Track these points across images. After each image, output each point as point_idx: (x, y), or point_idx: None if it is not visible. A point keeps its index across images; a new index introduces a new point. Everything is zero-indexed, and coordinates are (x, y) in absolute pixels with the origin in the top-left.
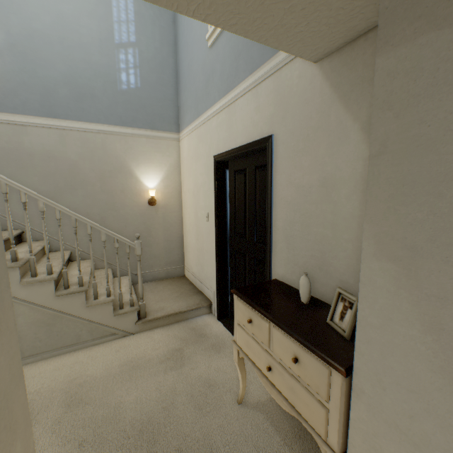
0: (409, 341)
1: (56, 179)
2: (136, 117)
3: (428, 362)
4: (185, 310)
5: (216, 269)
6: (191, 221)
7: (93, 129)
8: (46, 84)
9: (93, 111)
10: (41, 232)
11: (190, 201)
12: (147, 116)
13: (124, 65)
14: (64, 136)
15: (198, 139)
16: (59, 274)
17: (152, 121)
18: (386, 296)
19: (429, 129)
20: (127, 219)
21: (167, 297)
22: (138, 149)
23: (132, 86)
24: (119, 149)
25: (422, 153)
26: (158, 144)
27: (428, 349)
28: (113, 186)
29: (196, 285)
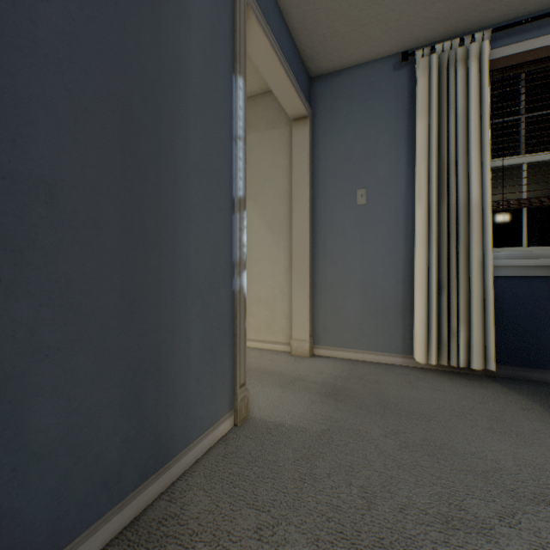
0: (258, 225)
1: None
2: None
3: (263, 229)
4: None
5: None
6: None
7: None
8: None
9: None
10: None
11: None
12: None
13: None
14: None
15: None
16: None
17: None
18: (251, 214)
19: (258, 159)
20: None
21: None
22: None
23: None
24: None
25: (256, 166)
26: None
27: (263, 225)
28: None
29: None
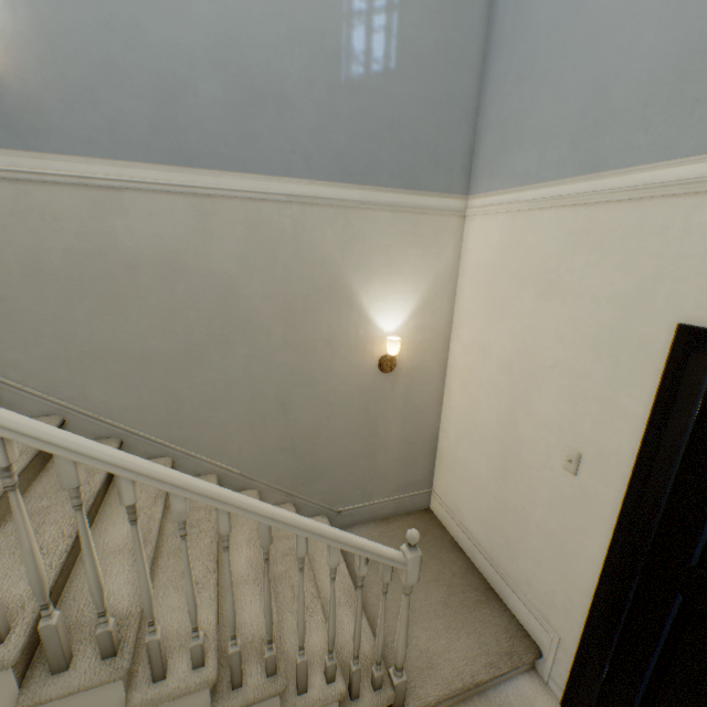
0: None
1: (188, 321)
2: (376, 157)
3: None
4: (487, 678)
5: (595, 614)
6: (480, 421)
7: (274, 191)
8: (165, 66)
9: (278, 142)
10: (157, 440)
11: (487, 377)
12: (401, 152)
13: (361, 1)
14: (207, 213)
15: (572, 237)
16: (217, 638)
17: (411, 165)
18: None
19: None
20: (331, 402)
21: (422, 604)
22: (371, 241)
23: (374, 67)
24: (329, 242)
25: None
26: (416, 224)
27: None
28: (309, 332)
29: (472, 559)
